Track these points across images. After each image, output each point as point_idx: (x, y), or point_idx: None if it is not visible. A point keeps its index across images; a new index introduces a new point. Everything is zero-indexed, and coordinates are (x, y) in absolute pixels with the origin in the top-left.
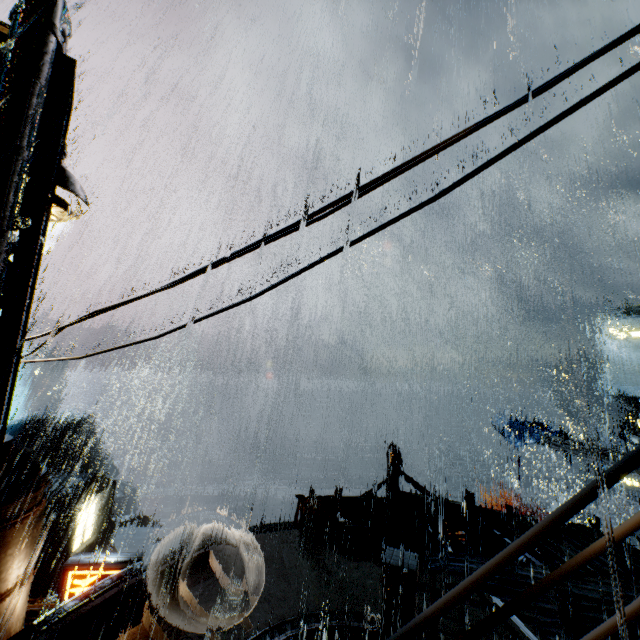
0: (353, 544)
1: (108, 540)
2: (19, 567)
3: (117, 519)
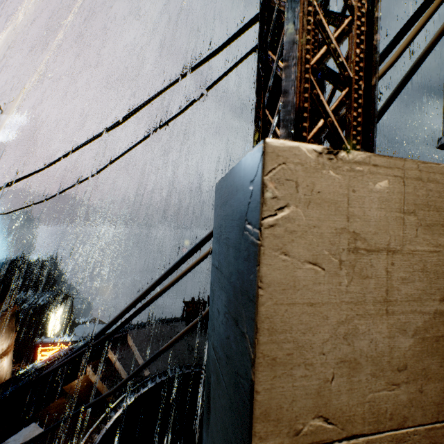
0: None
1: (71, 332)
2: (2, 344)
3: (78, 320)
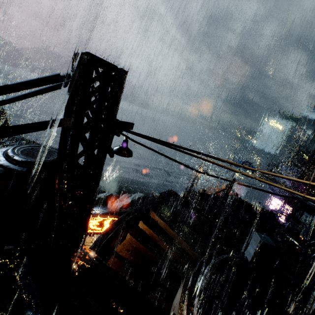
0: (209, 214)
1: None
2: None
3: None
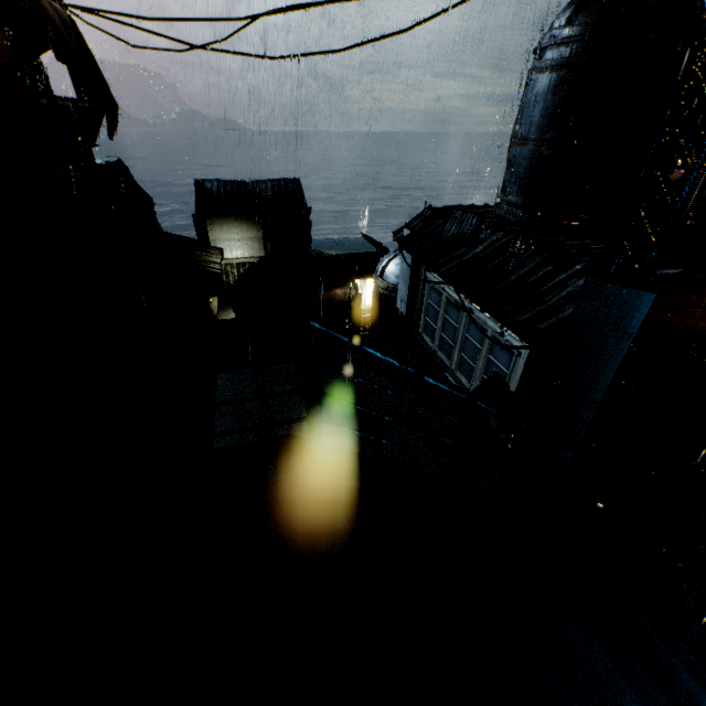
0: None
1: None
2: None
3: None
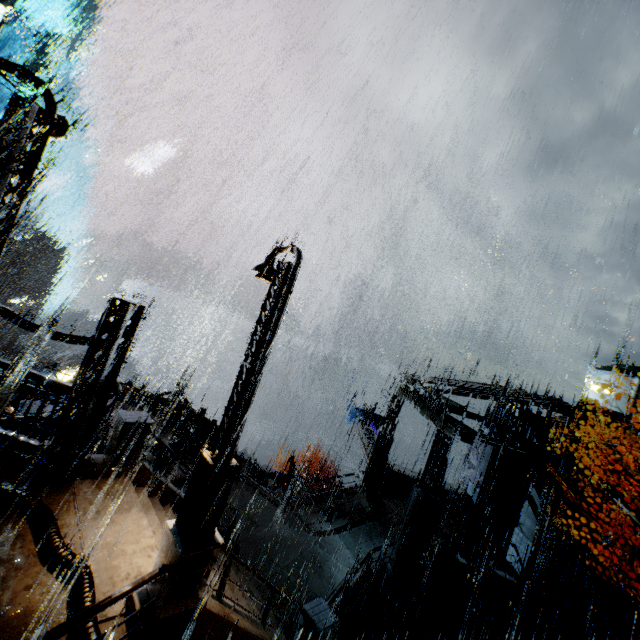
0: None
1: None
2: None
3: None
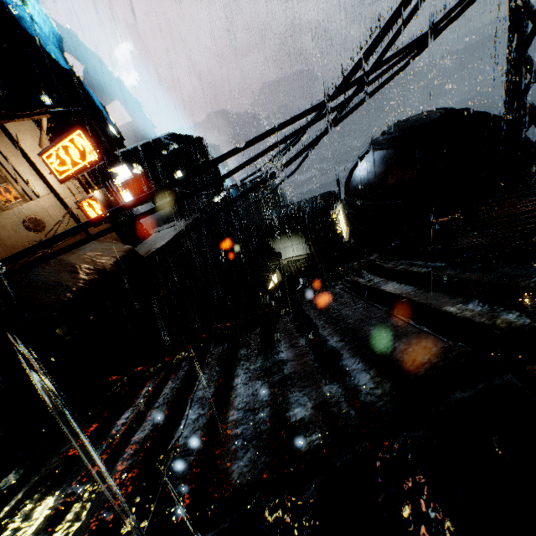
0: None
1: None
2: None
3: None
